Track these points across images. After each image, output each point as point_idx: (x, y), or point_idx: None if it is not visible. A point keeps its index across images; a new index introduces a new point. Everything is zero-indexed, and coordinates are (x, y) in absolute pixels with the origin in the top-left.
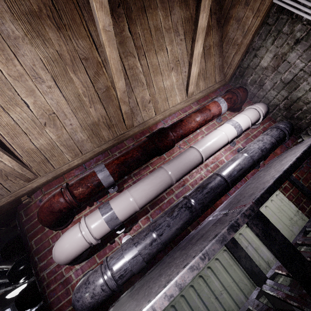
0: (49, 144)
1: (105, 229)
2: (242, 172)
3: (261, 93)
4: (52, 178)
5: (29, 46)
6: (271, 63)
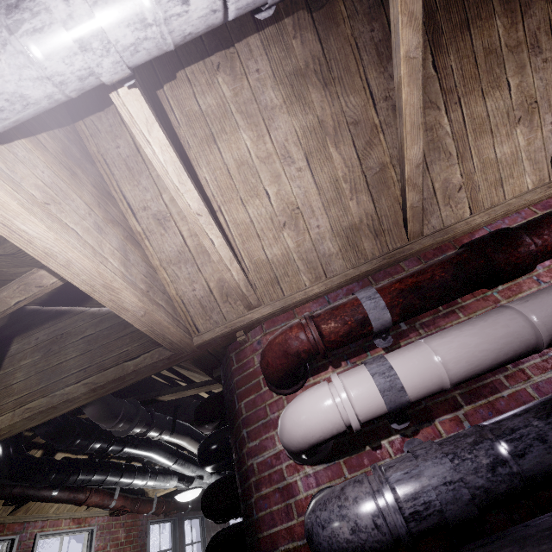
0: (283, 256)
1: (376, 404)
2: None
3: None
4: (279, 310)
5: (285, 116)
6: None
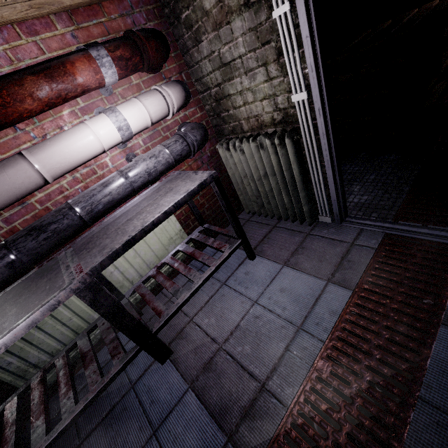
0: None
1: None
2: (113, 205)
3: (196, 53)
4: None
5: None
6: (214, 10)
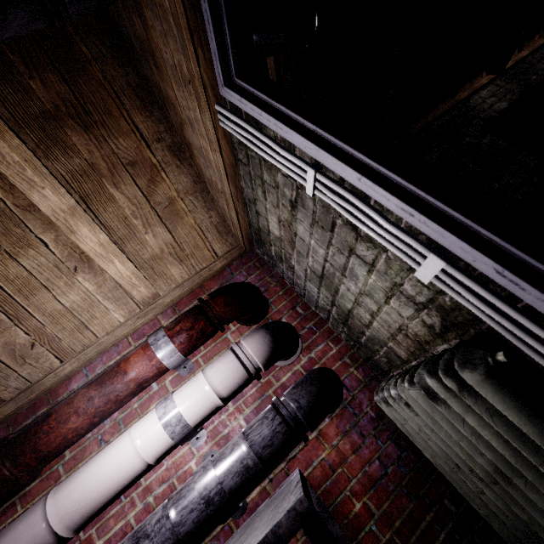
0: None
1: None
2: None
3: (298, 280)
4: None
5: None
6: (282, 233)
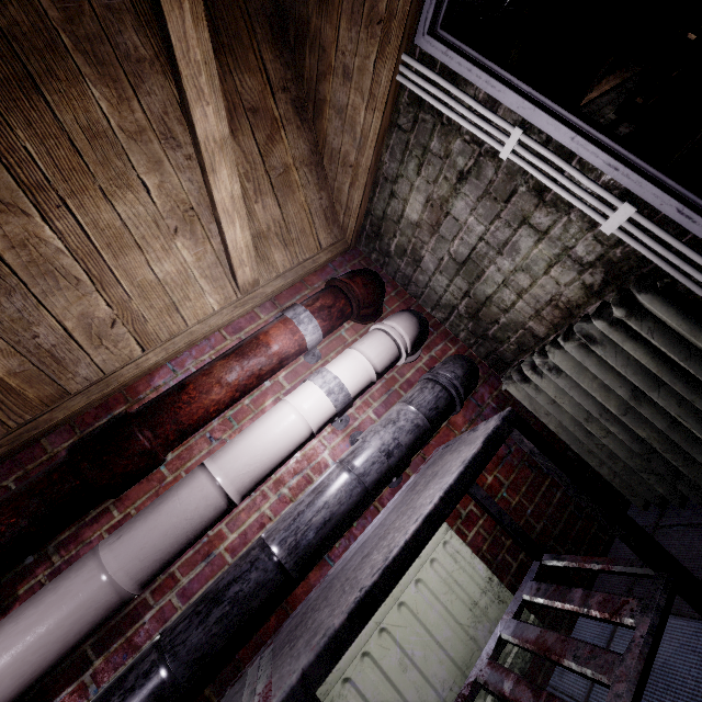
0: None
1: None
2: (332, 527)
3: (421, 276)
4: None
5: None
6: (425, 215)
